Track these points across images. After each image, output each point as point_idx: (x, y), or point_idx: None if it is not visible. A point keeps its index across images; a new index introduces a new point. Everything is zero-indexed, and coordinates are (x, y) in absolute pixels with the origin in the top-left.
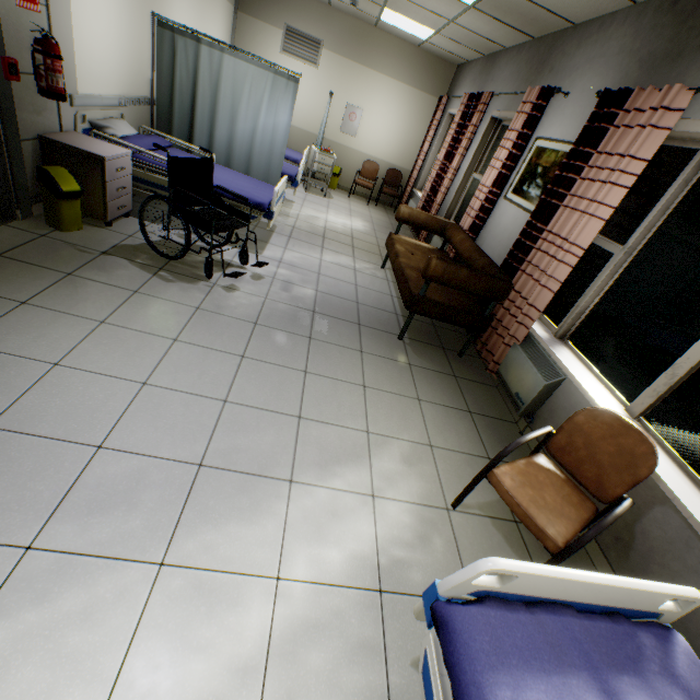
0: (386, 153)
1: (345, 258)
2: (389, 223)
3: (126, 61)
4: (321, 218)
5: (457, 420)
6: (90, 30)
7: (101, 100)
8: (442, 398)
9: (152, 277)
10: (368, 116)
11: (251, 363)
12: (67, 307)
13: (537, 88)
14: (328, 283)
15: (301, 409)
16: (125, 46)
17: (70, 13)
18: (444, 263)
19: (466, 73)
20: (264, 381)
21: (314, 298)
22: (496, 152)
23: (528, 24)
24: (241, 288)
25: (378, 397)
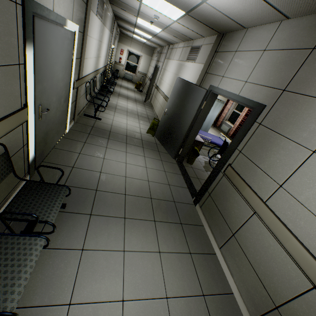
0: None
1: None
2: (219, 133)
3: None
4: None
5: None
6: None
7: None
8: None
9: None
10: None
11: None
12: None
13: None
14: None
15: None
16: None
17: None
18: None
19: None
20: None
21: None
22: None
23: None
24: None
25: None
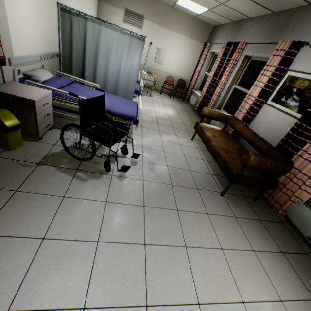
0: (177, 72)
1: (172, 137)
2: (183, 108)
3: (43, 33)
4: (152, 110)
5: (280, 264)
6: (19, 14)
7: (29, 58)
8: (264, 244)
9: (72, 179)
10: (168, 53)
11: (151, 250)
12: (15, 229)
13: (288, 41)
14: (171, 158)
15: (196, 293)
16: (42, 23)
17: (4, 4)
18: (258, 157)
19: (220, 31)
20: (164, 268)
21: (168, 172)
22: (258, 77)
23: (275, 4)
24: (127, 174)
25: (233, 257)
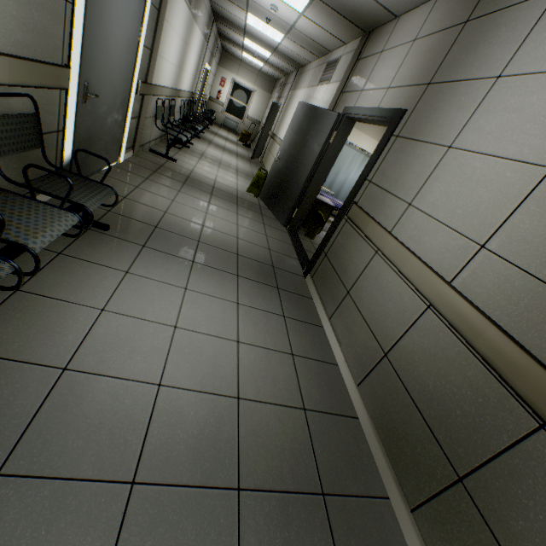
0: None
1: None
2: None
3: None
4: None
5: None
6: None
7: None
8: None
9: None
10: None
11: None
12: None
13: None
14: None
15: None
16: None
17: None
18: None
19: None
20: None
21: None
22: None
23: None
24: None
25: None
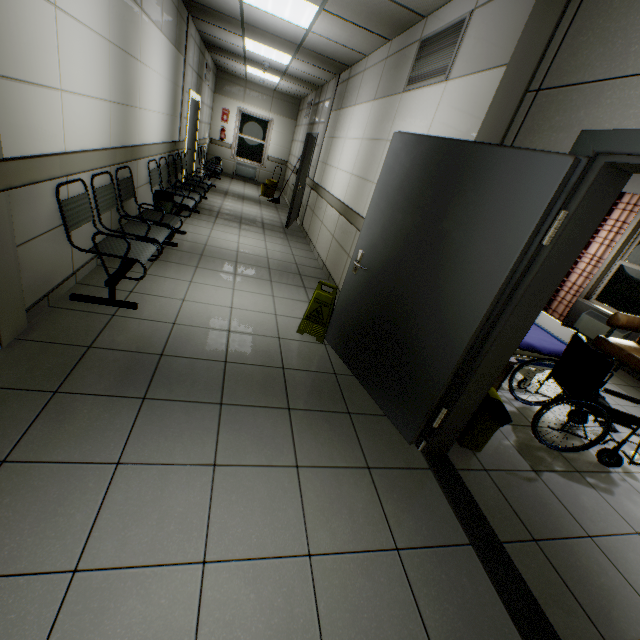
0: None
1: None
2: None
3: None
4: None
5: None
6: None
7: None
8: None
9: (598, 493)
10: None
11: None
12: None
13: None
14: None
15: None
16: None
17: None
18: None
19: None
20: None
21: None
22: None
23: None
24: (626, 466)
25: None
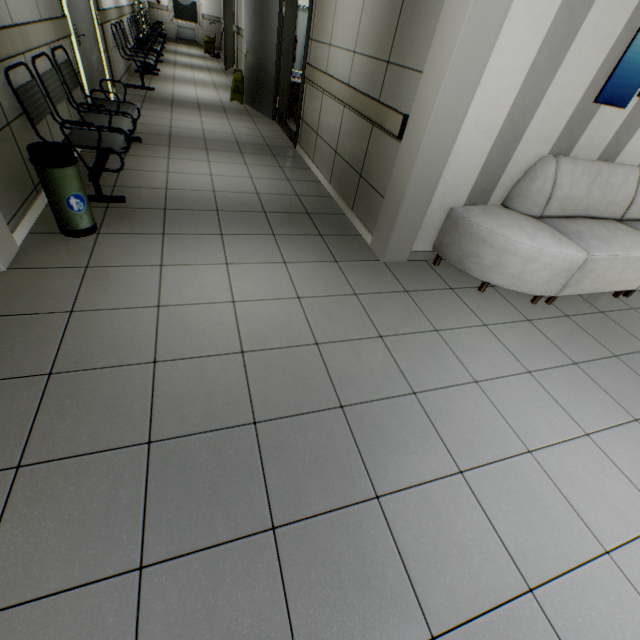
0: None
1: None
2: None
3: None
4: None
5: None
6: None
7: None
8: None
9: None
10: None
11: None
12: None
13: None
14: None
15: None
16: None
17: None
18: None
19: None
20: None
21: None
22: None
23: None
24: None
25: None
